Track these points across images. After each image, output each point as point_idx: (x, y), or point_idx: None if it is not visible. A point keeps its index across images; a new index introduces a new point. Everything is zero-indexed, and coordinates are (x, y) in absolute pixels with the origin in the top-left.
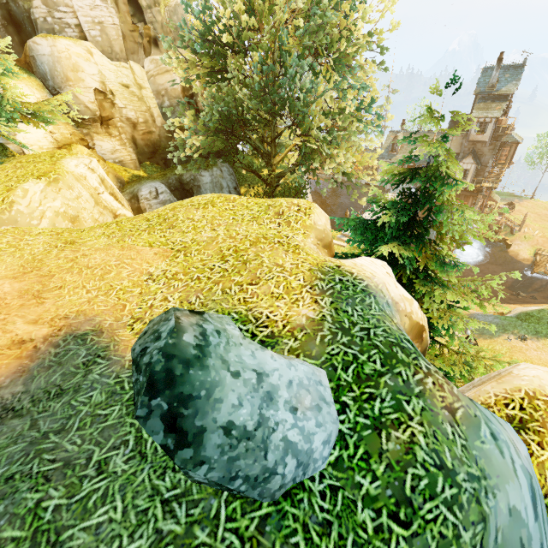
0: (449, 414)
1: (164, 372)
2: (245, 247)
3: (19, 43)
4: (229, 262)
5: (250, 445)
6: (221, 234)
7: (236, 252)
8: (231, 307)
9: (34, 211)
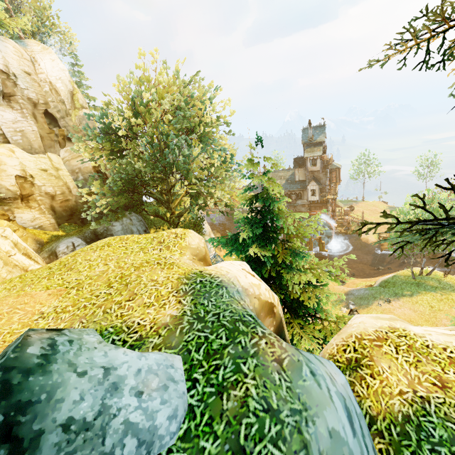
0: (277, 365)
1: (0, 384)
2: (129, 273)
3: None
4: (114, 287)
5: (88, 435)
6: (111, 266)
7: (121, 278)
8: (109, 323)
9: None
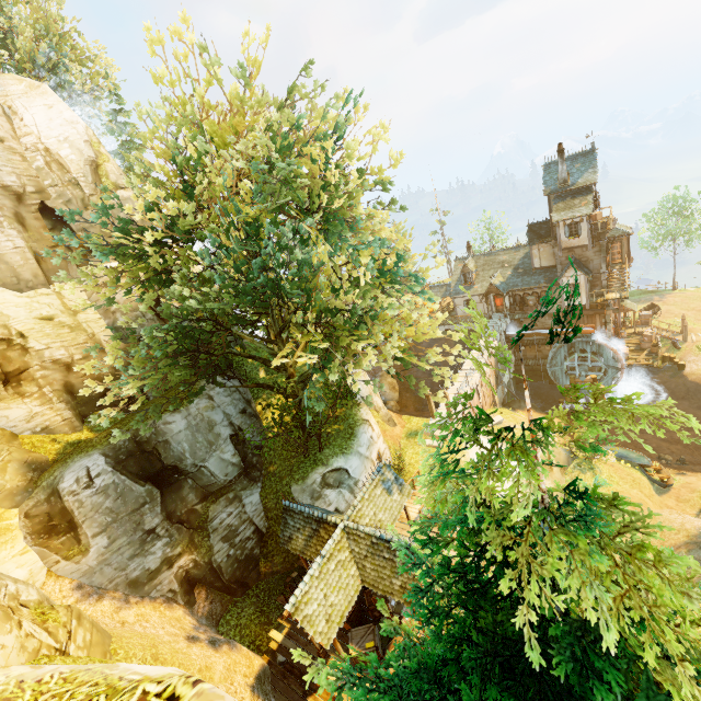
0: None
1: None
2: None
3: None
4: None
5: None
6: None
7: None
8: None
9: None
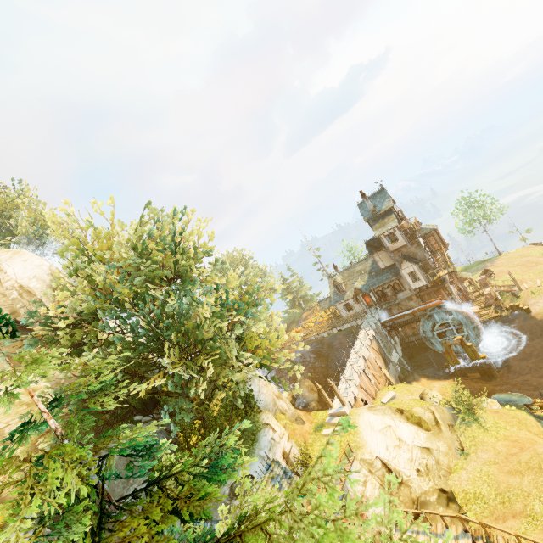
0: None
1: None
2: None
3: None
4: None
5: None
6: None
7: None
8: None
9: None
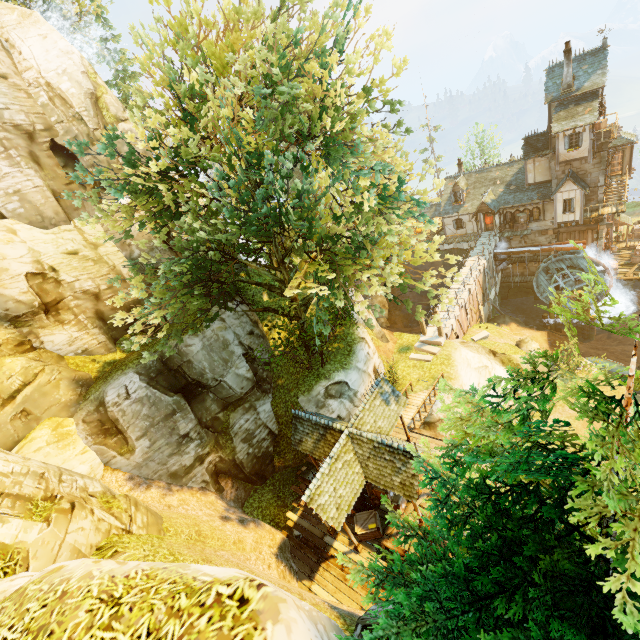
0: None
1: None
2: None
3: None
4: None
5: None
6: None
7: None
8: None
9: None
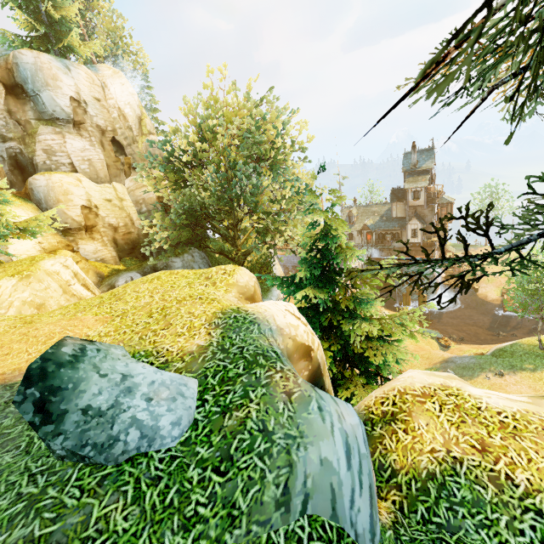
0: (286, 396)
1: (39, 369)
2: (171, 305)
3: (22, 180)
4: (154, 317)
5: (101, 420)
6: (156, 299)
7: (163, 309)
8: (142, 348)
9: (3, 302)
